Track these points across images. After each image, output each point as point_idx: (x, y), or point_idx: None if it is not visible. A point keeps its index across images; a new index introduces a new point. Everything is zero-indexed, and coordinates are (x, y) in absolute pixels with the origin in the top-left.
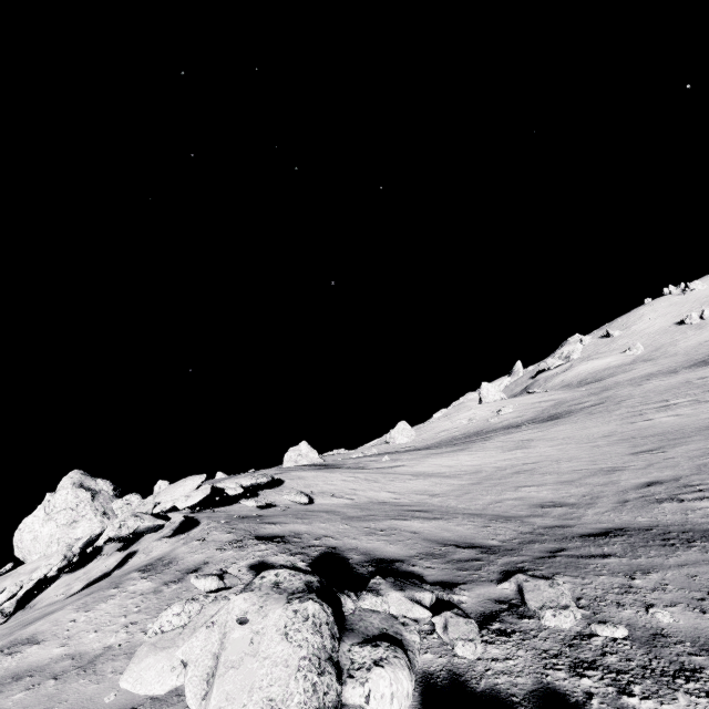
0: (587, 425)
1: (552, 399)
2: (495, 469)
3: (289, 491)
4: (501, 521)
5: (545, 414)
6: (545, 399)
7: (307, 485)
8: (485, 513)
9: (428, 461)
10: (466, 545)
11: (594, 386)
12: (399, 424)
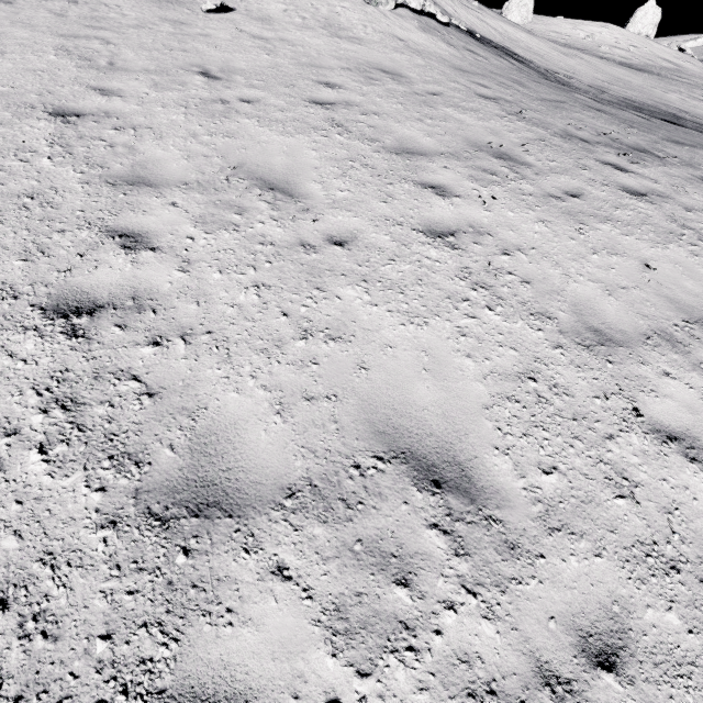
0: (633, 77)
1: (679, 65)
2: (526, 47)
3: None
4: None
5: (642, 67)
6: (675, 61)
7: None
8: None
9: (498, 22)
10: None
11: None
12: None
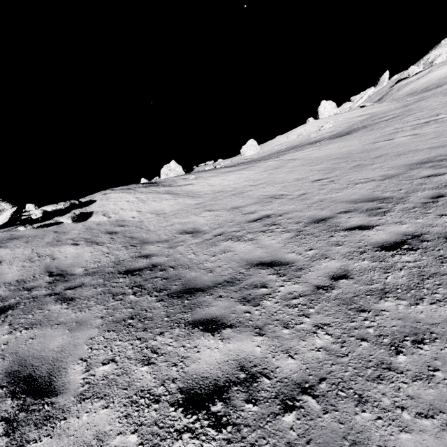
0: (348, 144)
1: (370, 113)
2: (232, 189)
3: (66, 215)
4: (128, 248)
5: (348, 130)
6: (365, 113)
7: (102, 205)
8: (143, 237)
9: (209, 180)
10: (57, 273)
11: (426, 94)
12: (248, 142)
